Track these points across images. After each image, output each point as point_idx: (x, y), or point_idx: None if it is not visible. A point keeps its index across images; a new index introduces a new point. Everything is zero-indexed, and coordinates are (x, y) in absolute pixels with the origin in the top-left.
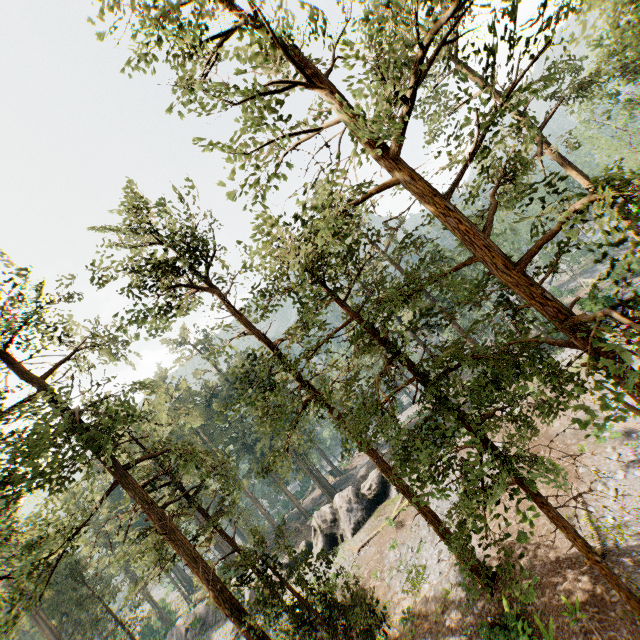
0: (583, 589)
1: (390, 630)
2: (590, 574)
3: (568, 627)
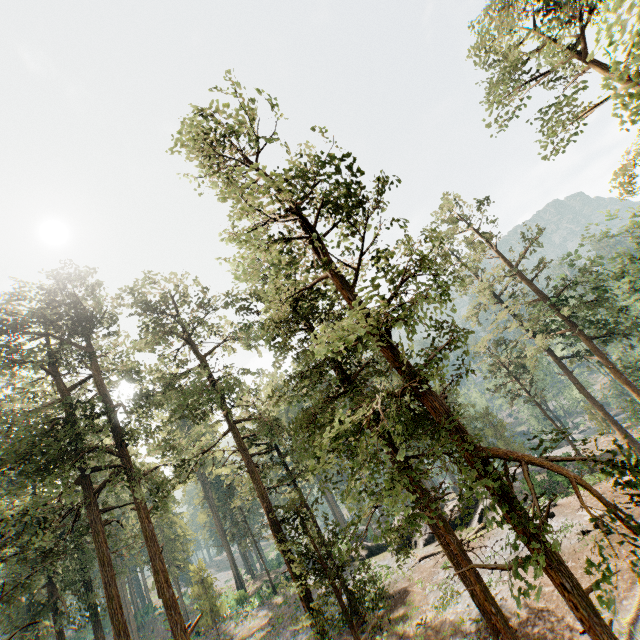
0: None
1: (408, 627)
2: None
3: None
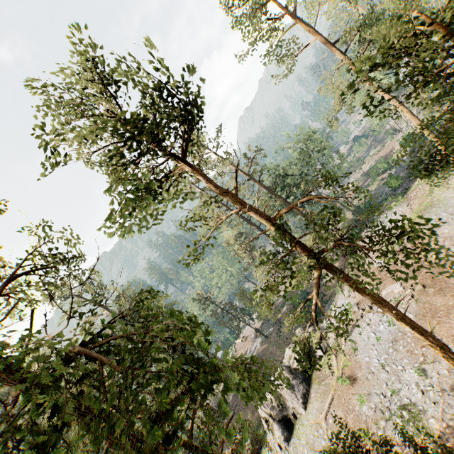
0: None
1: None
2: None
3: None
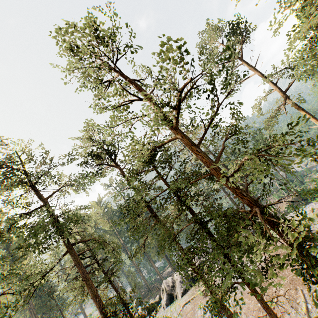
0: None
1: None
2: None
3: None
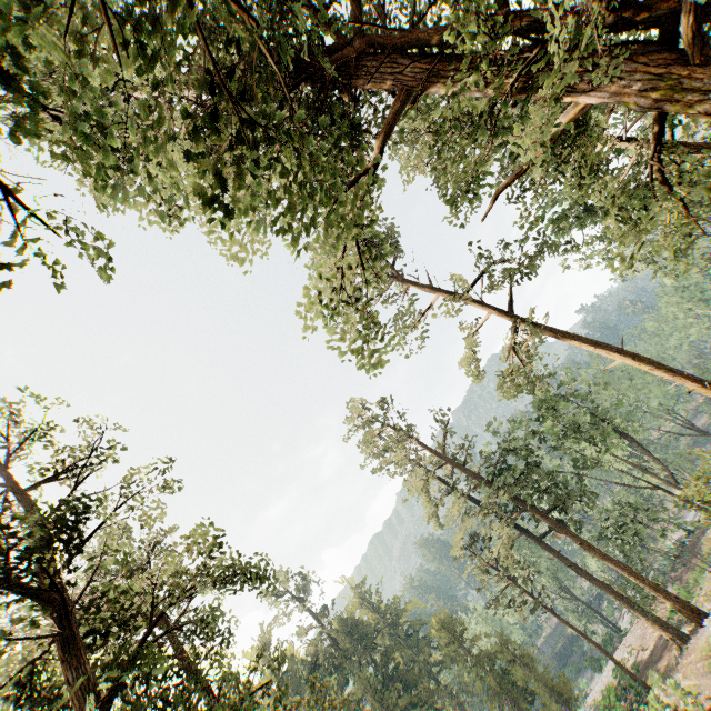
0: None
1: None
2: None
3: None
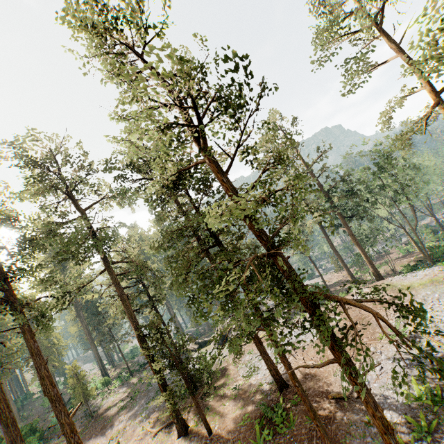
0: (324, 410)
1: (226, 391)
2: (334, 404)
3: (304, 424)
